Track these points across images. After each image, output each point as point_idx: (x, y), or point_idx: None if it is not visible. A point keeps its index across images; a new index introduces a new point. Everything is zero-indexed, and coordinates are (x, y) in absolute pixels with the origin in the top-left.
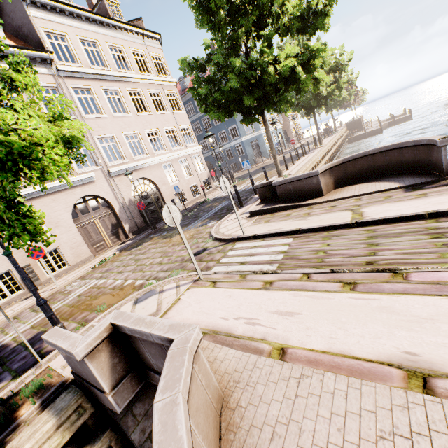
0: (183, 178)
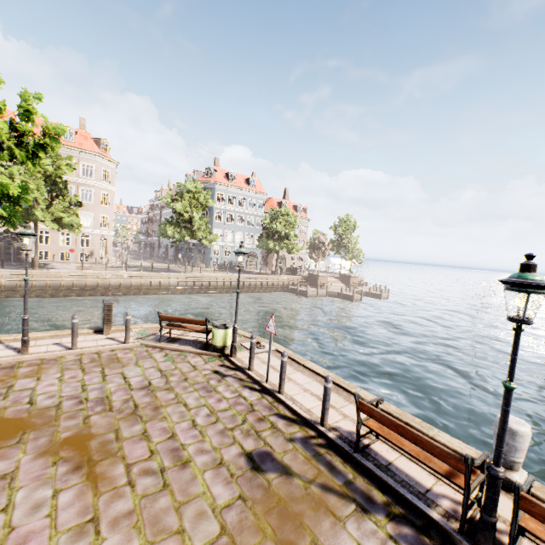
0: (56, 244)
